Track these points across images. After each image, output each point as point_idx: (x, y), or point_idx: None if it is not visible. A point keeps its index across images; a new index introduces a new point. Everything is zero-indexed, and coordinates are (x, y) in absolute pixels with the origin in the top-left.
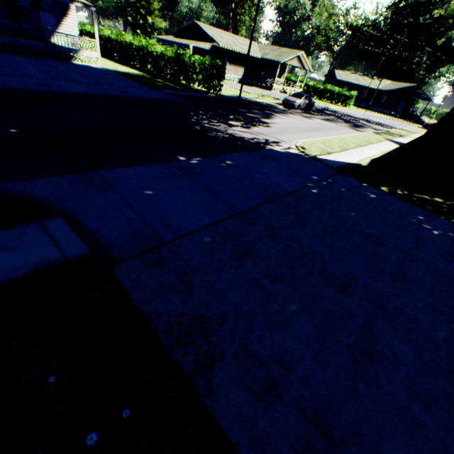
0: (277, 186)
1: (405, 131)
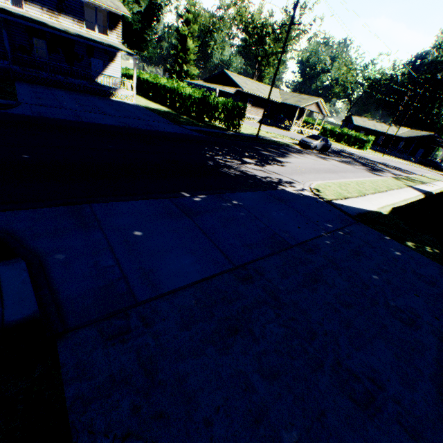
0: (285, 233)
1: (426, 178)
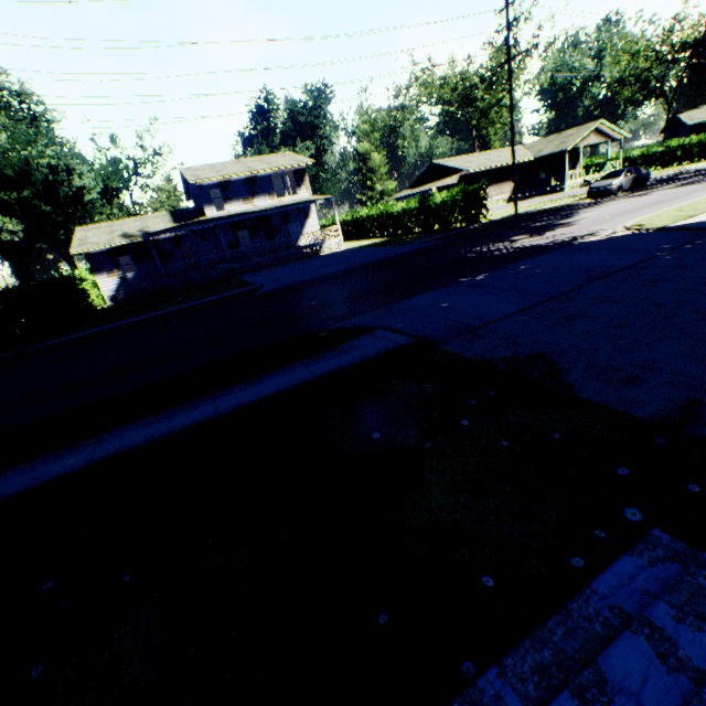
0: (601, 268)
1: None
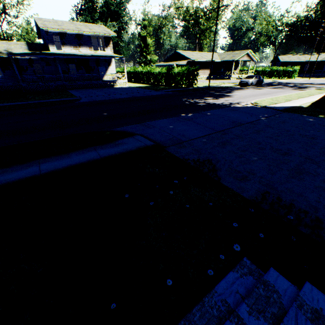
0: (239, 120)
1: None
